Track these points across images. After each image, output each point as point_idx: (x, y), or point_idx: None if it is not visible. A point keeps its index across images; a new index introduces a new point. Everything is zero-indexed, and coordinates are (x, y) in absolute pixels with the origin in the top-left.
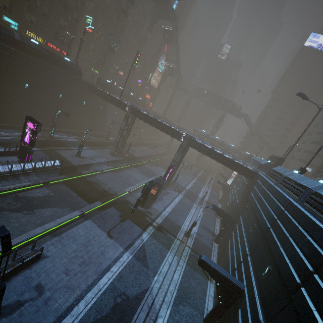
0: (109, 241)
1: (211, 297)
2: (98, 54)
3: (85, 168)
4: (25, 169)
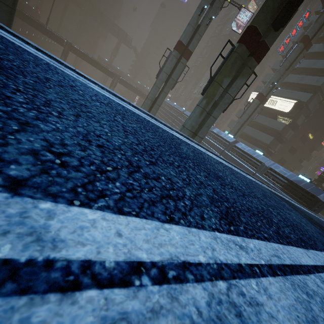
0: None
1: None
2: None
3: None
4: None
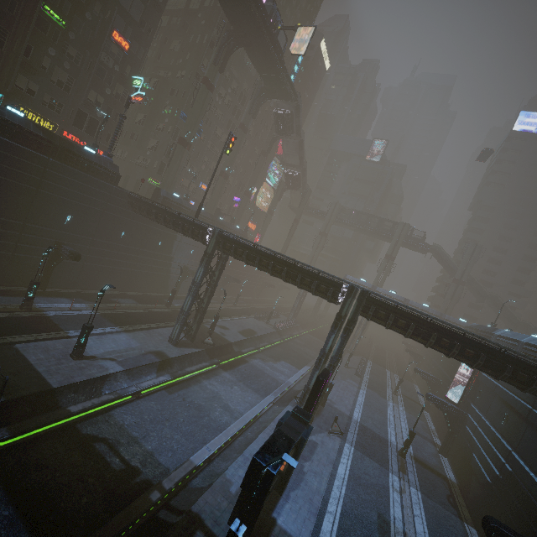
0: None
1: None
2: (160, 153)
3: (87, 390)
4: None
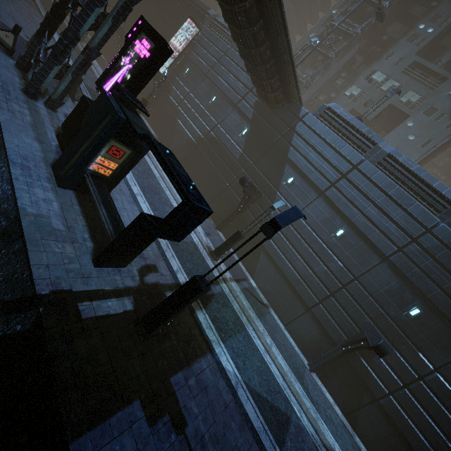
0: None
1: (285, 330)
2: None
3: None
4: None
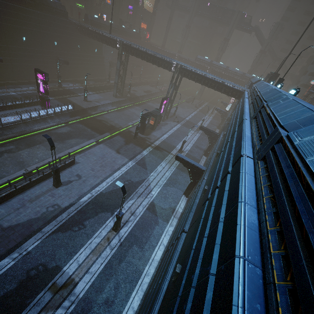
0: (118, 155)
1: None
2: None
3: (93, 110)
4: (49, 114)
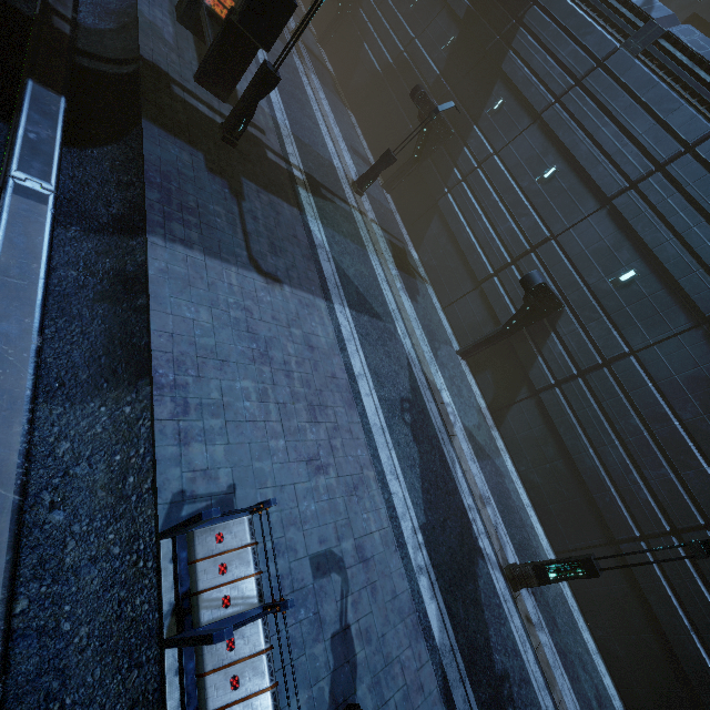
0: (287, 299)
1: (441, 311)
2: None
3: None
4: None
